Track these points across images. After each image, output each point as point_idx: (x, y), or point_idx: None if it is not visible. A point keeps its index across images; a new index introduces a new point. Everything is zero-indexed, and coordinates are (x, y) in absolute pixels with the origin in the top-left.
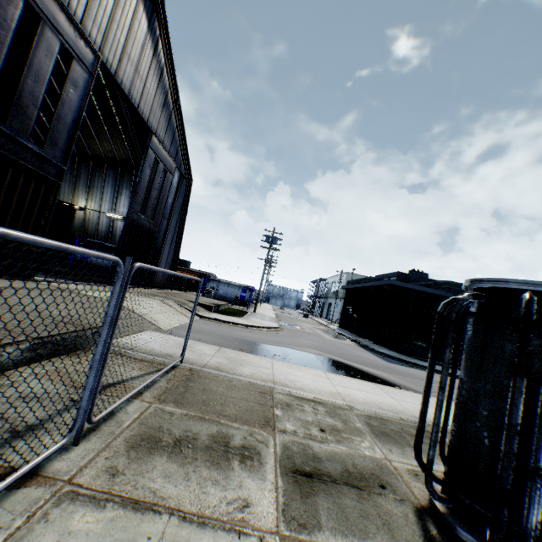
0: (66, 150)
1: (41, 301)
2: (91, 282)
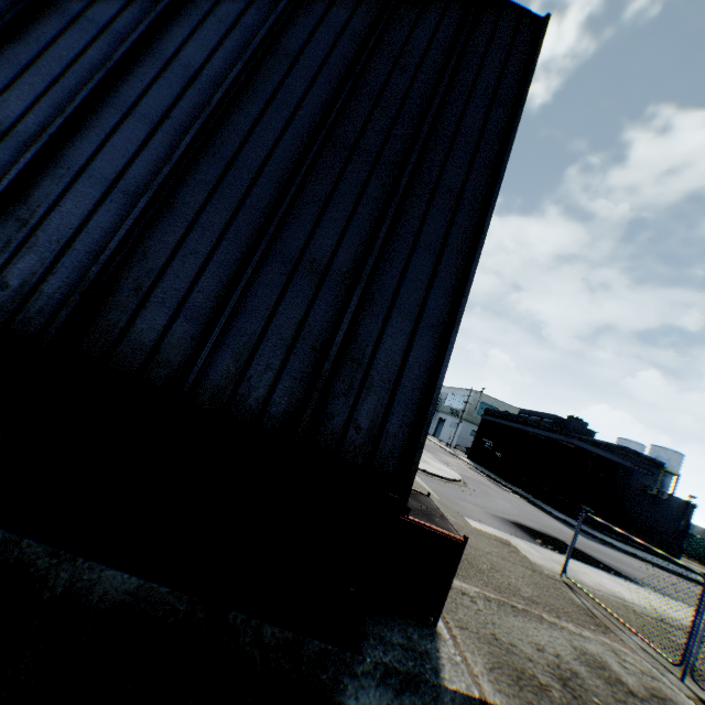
0: None
1: None
2: None
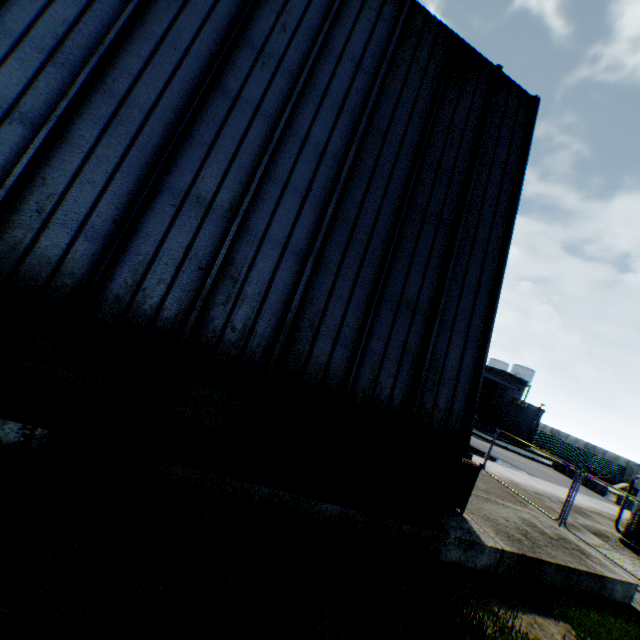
0: None
1: None
2: None
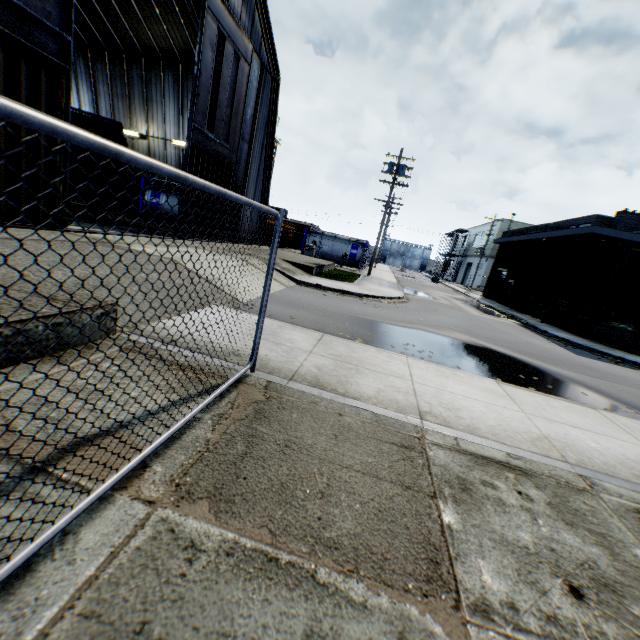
0: (63, 2)
1: (43, 260)
2: (157, 235)
